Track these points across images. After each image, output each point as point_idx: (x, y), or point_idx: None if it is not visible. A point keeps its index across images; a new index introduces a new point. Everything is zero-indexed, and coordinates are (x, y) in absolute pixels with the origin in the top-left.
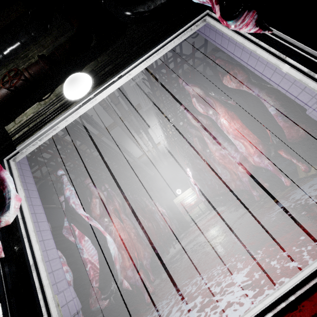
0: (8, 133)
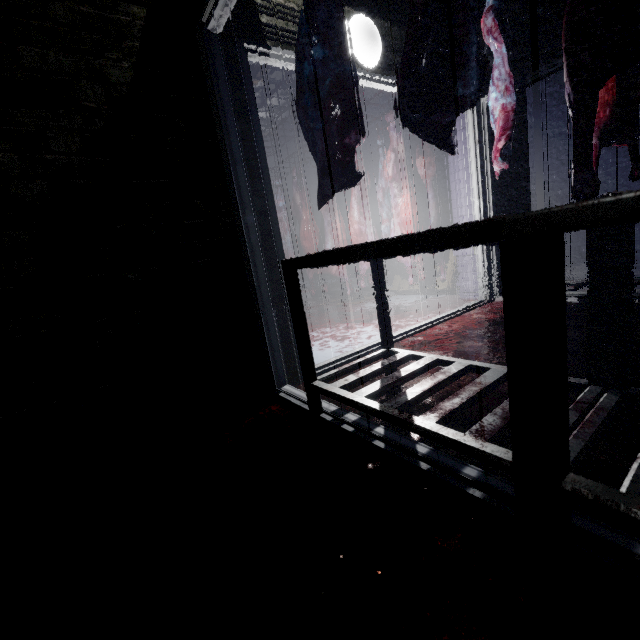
0: None
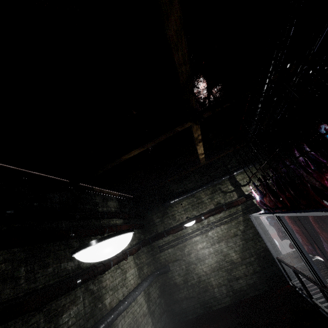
0: (253, 203)
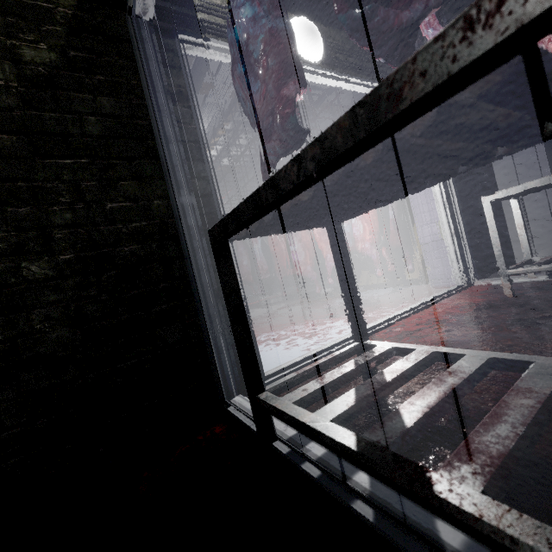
0: None
